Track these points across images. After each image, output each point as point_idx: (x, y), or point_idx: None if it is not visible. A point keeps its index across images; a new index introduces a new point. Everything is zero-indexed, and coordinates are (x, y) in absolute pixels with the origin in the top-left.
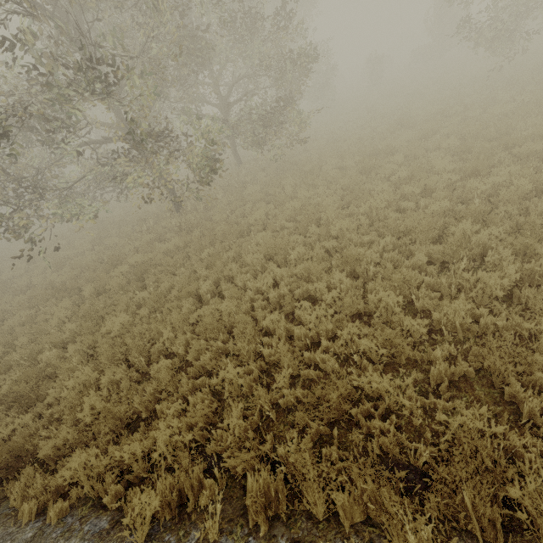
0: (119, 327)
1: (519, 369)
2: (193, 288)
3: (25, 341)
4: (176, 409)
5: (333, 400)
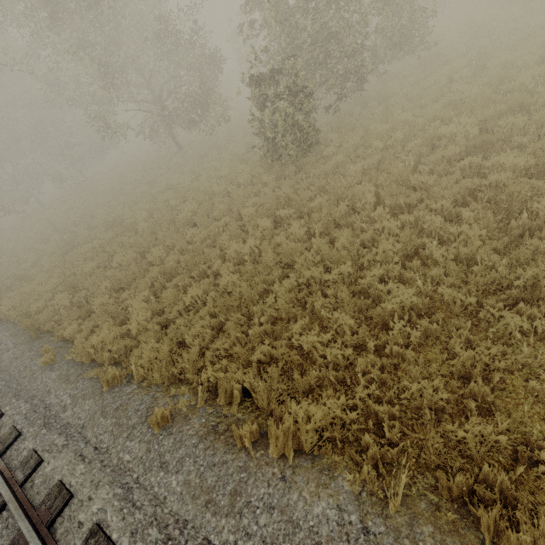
0: None
1: None
2: None
3: None
4: None
5: None
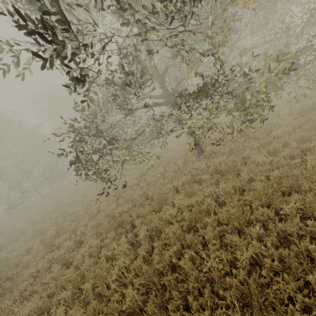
0: None
1: None
2: None
3: (88, 287)
4: None
5: None
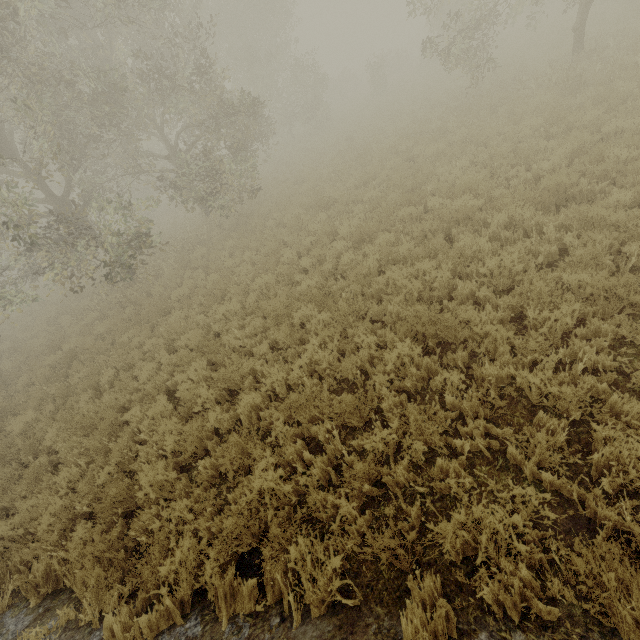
0: (21, 426)
1: (248, 461)
2: (92, 381)
3: None
4: (31, 505)
5: (113, 496)
